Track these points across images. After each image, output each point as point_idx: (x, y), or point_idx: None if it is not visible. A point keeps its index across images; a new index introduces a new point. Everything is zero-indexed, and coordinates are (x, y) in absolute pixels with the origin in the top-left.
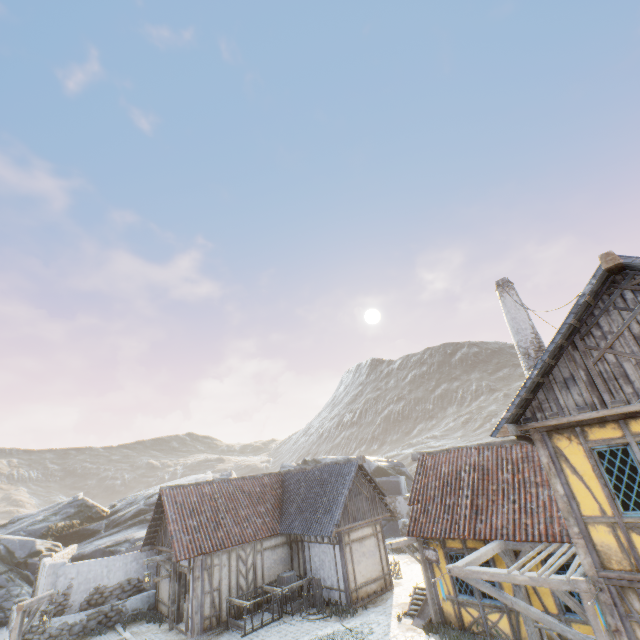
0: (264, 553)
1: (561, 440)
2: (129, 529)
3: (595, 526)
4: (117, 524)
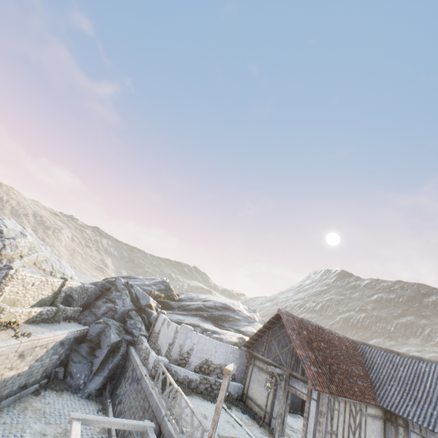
0: (366, 418)
1: None
2: (193, 317)
3: None
4: (185, 309)
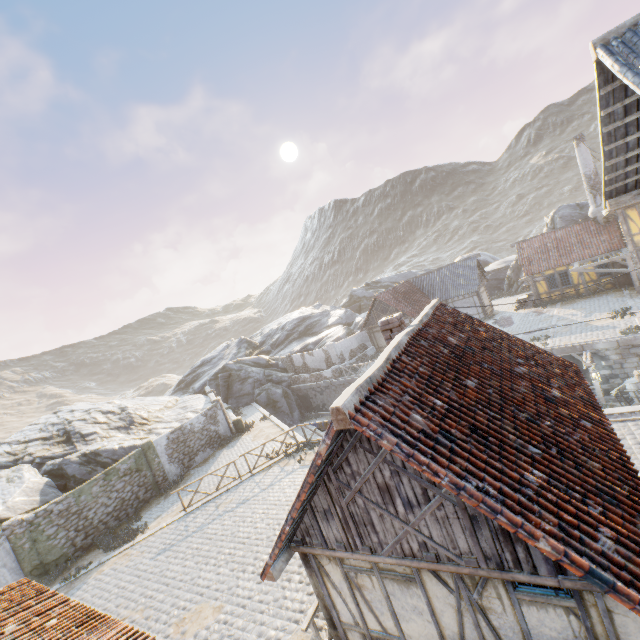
0: None
1: (628, 211)
2: (291, 344)
3: (635, 236)
4: (278, 345)
